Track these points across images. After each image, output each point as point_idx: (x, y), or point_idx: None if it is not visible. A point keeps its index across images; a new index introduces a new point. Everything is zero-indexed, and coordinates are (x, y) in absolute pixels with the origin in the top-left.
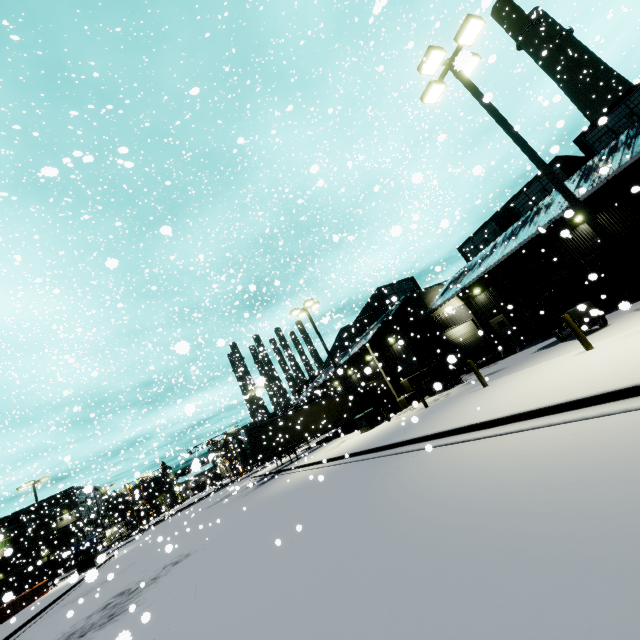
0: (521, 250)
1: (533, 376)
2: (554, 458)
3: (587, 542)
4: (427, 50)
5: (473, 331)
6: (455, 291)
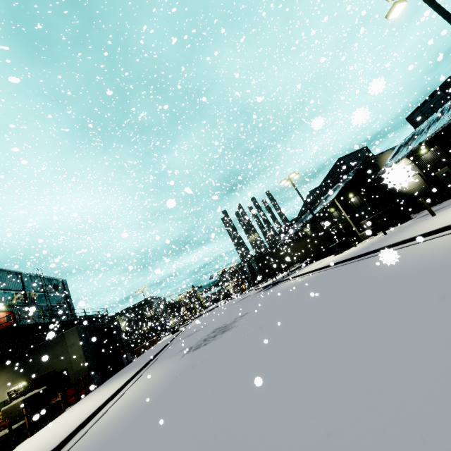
0: None
1: None
2: None
3: None
4: None
5: (419, 182)
6: (405, 153)
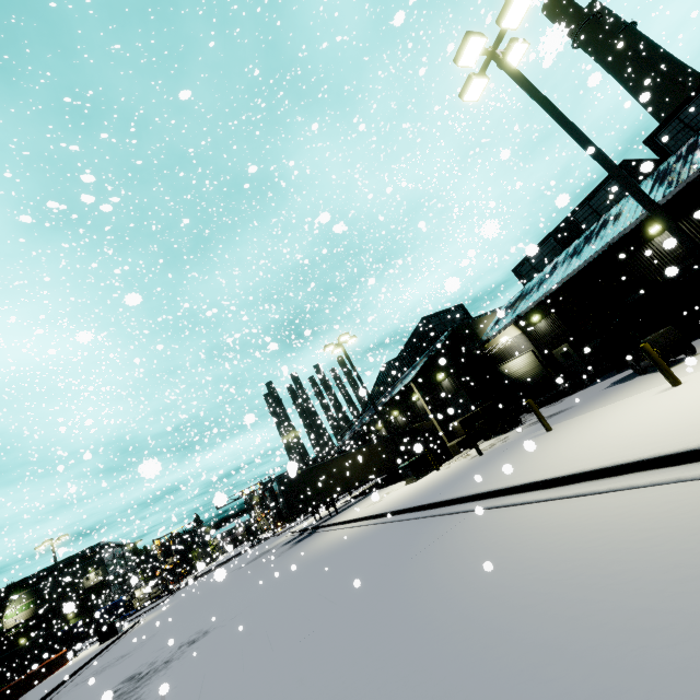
0: (586, 269)
1: (607, 419)
2: (643, 539)
3: None
4: (464, 37)
5: (533, 364)
6: (511, 319)
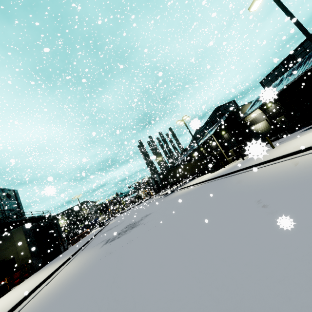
0: (297, 80)
1: (298, 141)
2: (303, 162)
3: (310, 175)
4: None
5: (266, 125)
6: (258, 105)
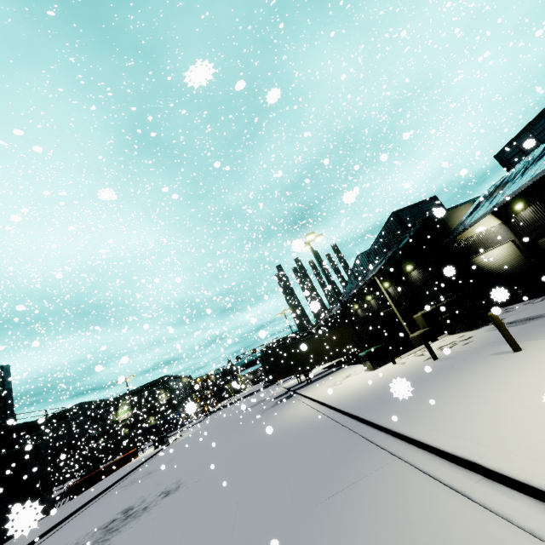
0: None
1: None
2: None
3: None
4: None
5: (513, 254)
6: (486, 210)
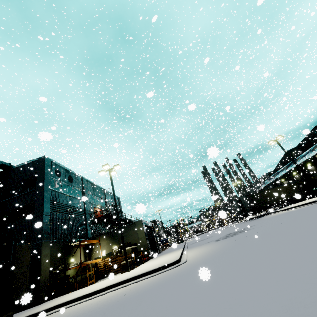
0: None
1: None
2: None
3: None
4: None
5: None
6: None
